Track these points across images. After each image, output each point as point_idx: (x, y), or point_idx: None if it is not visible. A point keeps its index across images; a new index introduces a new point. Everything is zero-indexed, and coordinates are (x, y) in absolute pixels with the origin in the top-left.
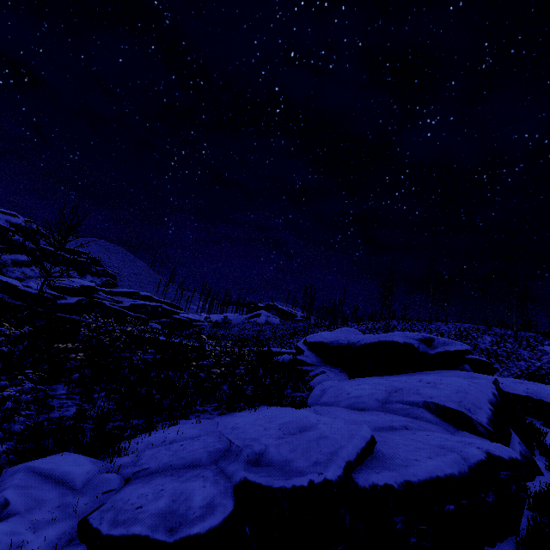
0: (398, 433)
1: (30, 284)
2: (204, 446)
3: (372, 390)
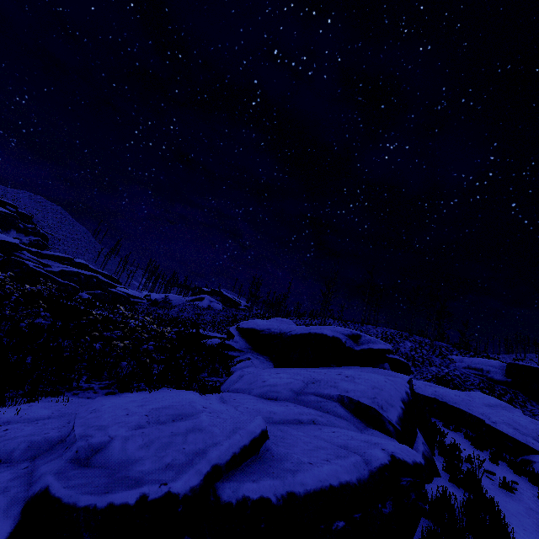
0: (303, 428)
1: None
2: (33, 433)
3: (289, 380)
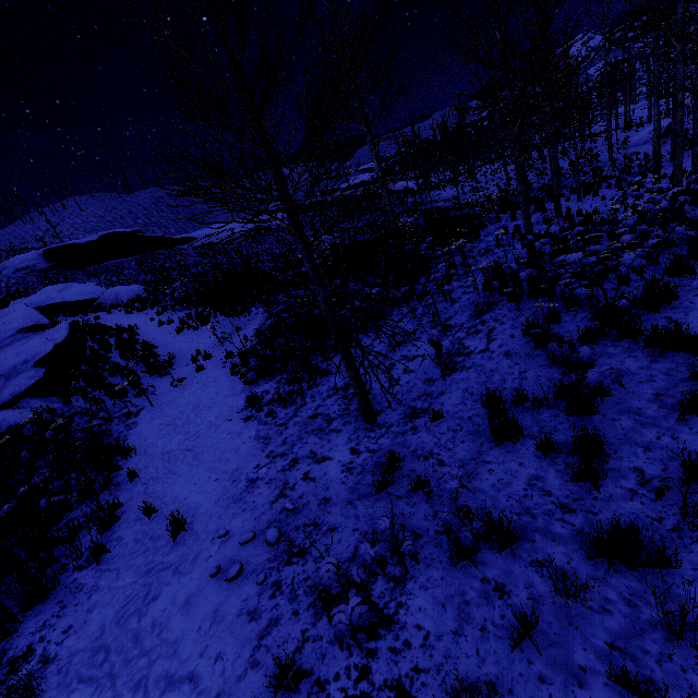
0: None
1: None
2: None
3: None
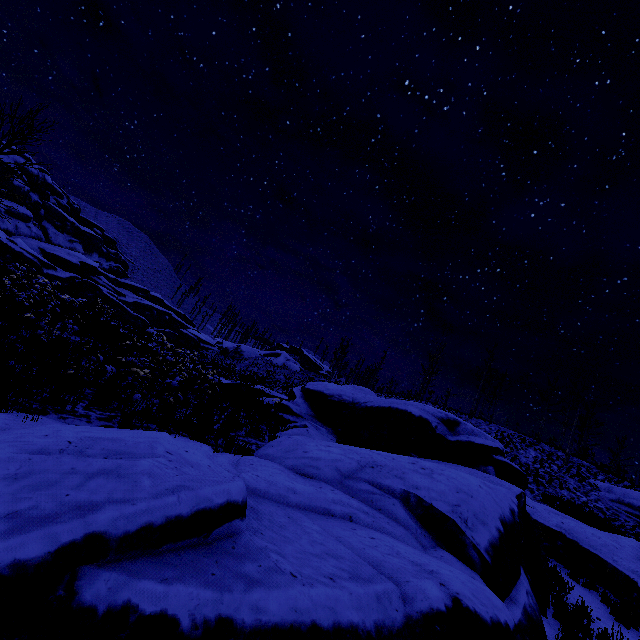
0: (327, 521)
1: (17, 239)
2: None
3: (340, 456)
